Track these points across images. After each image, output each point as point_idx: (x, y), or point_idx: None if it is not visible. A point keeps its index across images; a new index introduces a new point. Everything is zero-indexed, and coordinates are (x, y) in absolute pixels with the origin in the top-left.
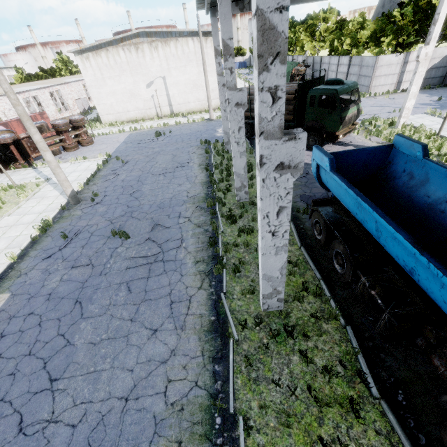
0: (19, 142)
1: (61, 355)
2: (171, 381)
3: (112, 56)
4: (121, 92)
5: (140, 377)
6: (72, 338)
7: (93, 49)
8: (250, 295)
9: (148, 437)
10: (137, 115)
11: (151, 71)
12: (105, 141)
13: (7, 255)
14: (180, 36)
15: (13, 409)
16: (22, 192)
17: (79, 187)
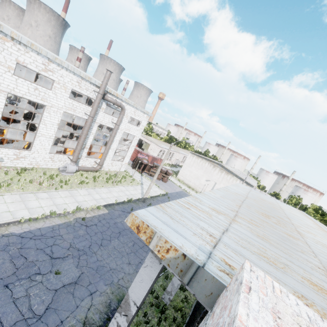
0: (146, 165)
1: (107, 241)
2: (122, 279)
3: (202, 162)
4: (194, 174)
5: (117, 269)
6: (112, 240)
7: (197, 155)
8: (162, 289)
9: (108, 282)
10: (192, 185)
11: (213, 177)
12: (171, 185)
13: (115, 199)
14: (235, 176)
15: (91, 241)
16: (133, 182)
17: (148, 196)
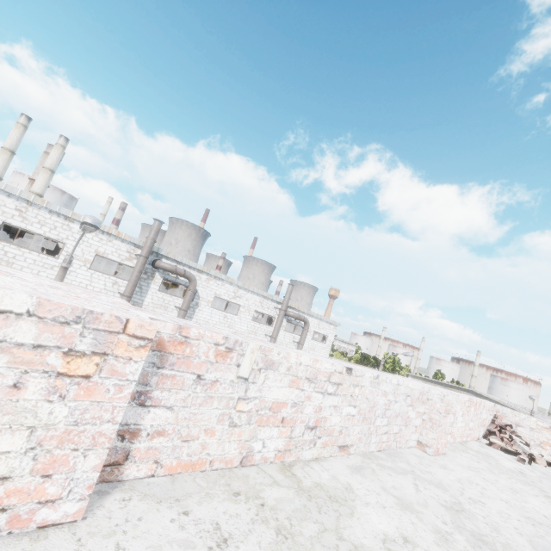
0: None
1: None
2: None
3: None
4: None
5: None
6: None
7: (424, 380)
8: None
9: None
10: None
11: None
12: None
13: None
14: None
15: None
16: None
17: None
